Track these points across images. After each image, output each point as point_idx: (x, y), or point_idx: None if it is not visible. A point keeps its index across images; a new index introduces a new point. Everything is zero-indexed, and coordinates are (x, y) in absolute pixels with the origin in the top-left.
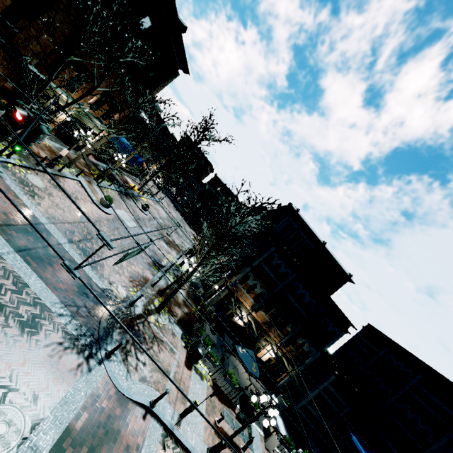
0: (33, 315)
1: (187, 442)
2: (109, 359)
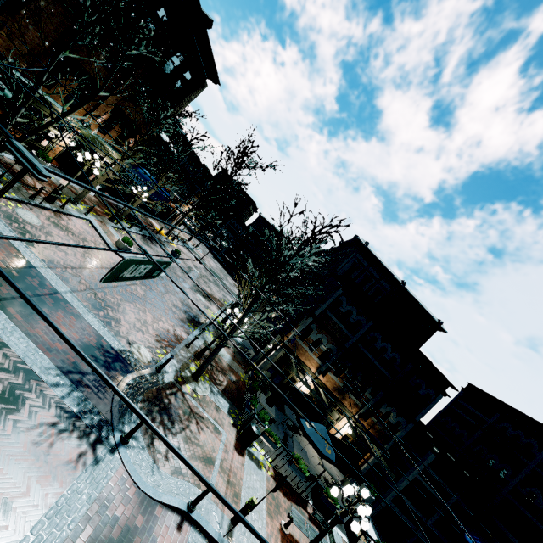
0: (12, 385)
1: None
2: (126, 445)
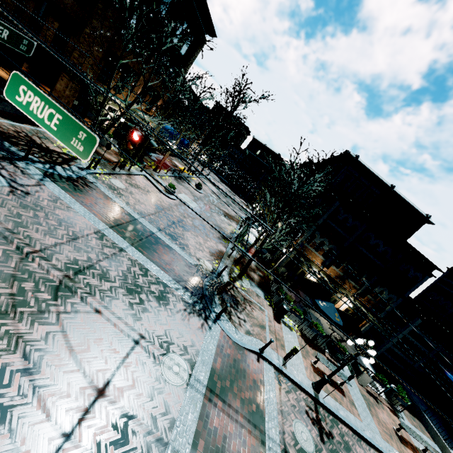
0: (160, 291)
1: (295, 378)
2: (219, 319)
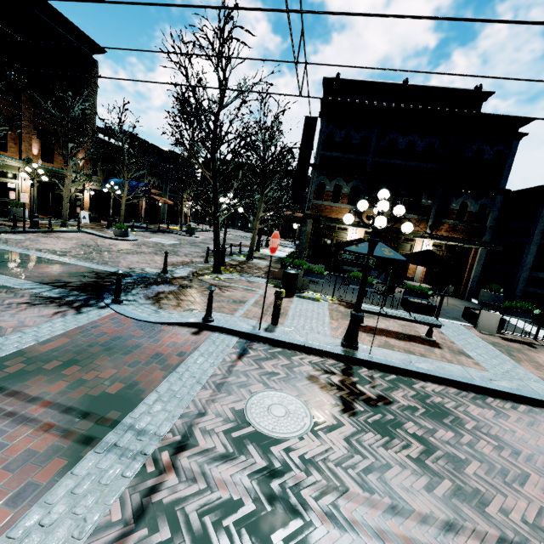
0: None
1: (293, 340)
2: (120, 304)
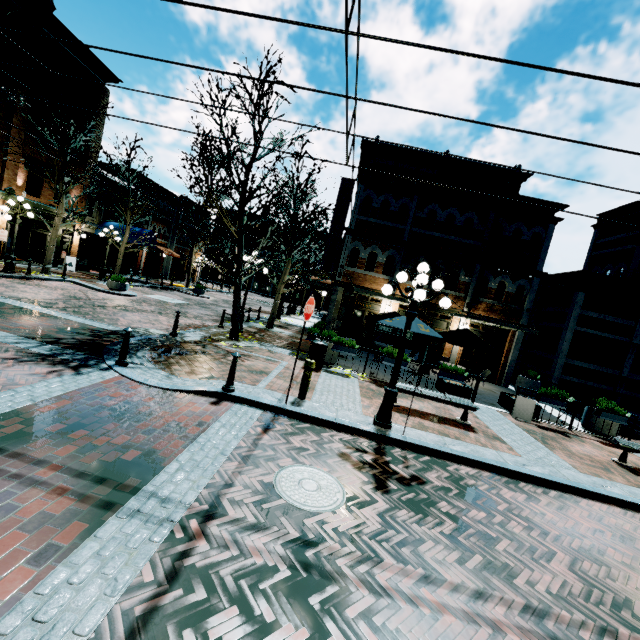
0: None
1: (323, 415)
2: (126, 367)
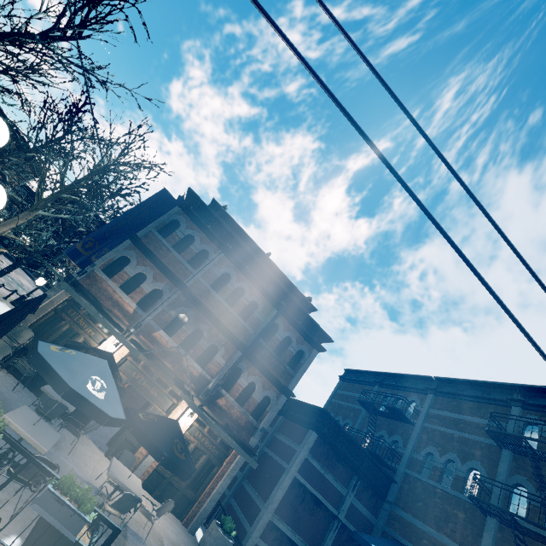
0: None
1: None
2: None
